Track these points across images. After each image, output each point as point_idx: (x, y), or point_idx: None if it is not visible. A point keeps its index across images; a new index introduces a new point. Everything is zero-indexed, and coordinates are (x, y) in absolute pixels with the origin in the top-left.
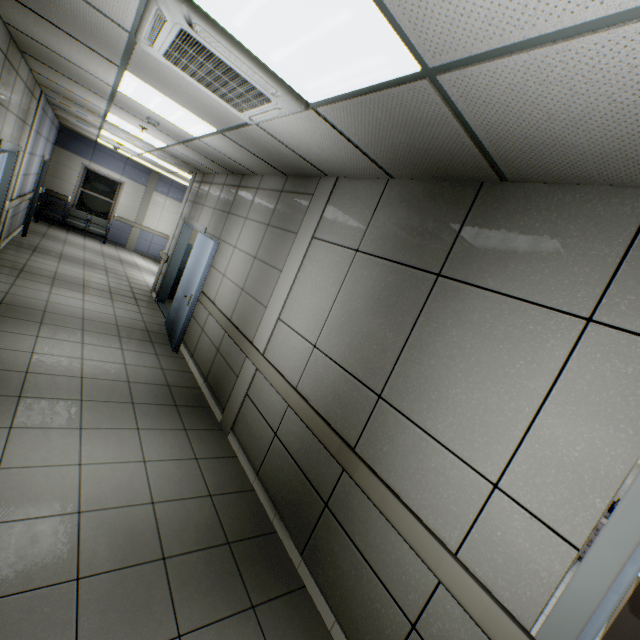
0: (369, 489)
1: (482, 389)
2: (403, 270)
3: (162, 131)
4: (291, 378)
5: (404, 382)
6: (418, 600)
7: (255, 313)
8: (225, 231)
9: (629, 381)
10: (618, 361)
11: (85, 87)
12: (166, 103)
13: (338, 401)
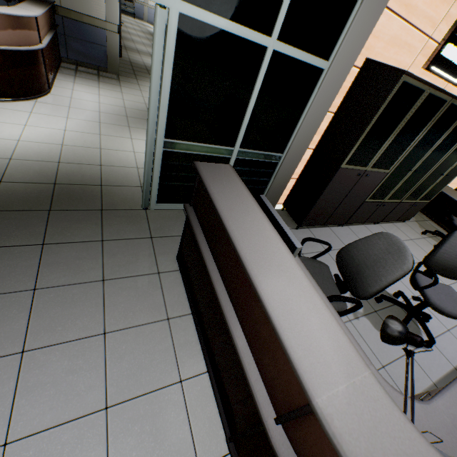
0: None
1: None
2: None
3: None
4: None
5: None
6: None
7: None
8: None
9: None
10: None
11: None
12: None
13: None
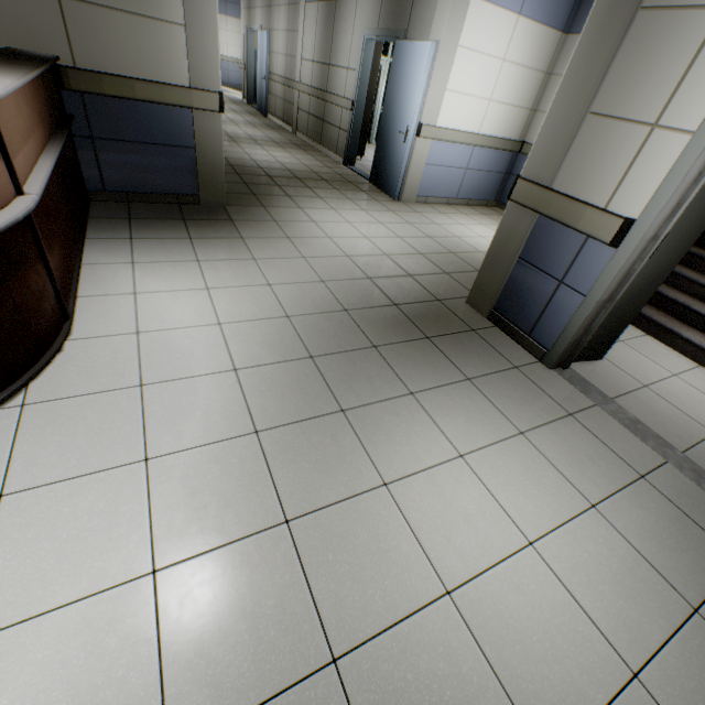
0: (329, 100)
1: (345, 40)
2: (330, 4)
3: None
4: (309, 85)
5: (333, 54)
6: (340, 121)
7: (294, 65)
8: (271, 22)
9: (362, 14)
10: (361, 9)
11: None
12: None
13: (321, 79)
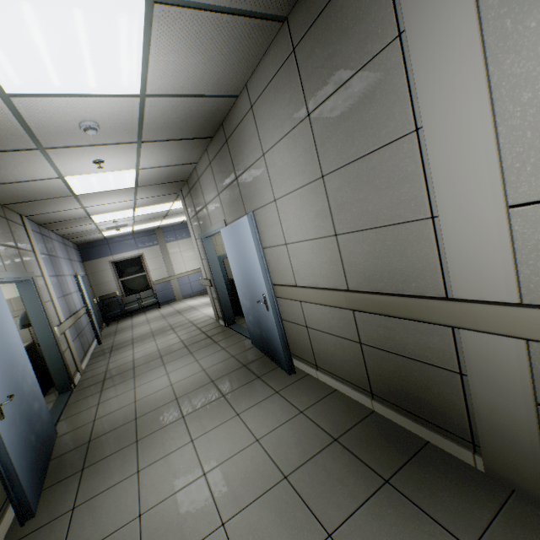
0: None
1: None
2: None
3: (111, 142)
4: None
5: None
6: None
7: (404, 247)
8: (247, 200)
9: None
10: None
11: (4, 150)
12: (45, 16)
13: None
